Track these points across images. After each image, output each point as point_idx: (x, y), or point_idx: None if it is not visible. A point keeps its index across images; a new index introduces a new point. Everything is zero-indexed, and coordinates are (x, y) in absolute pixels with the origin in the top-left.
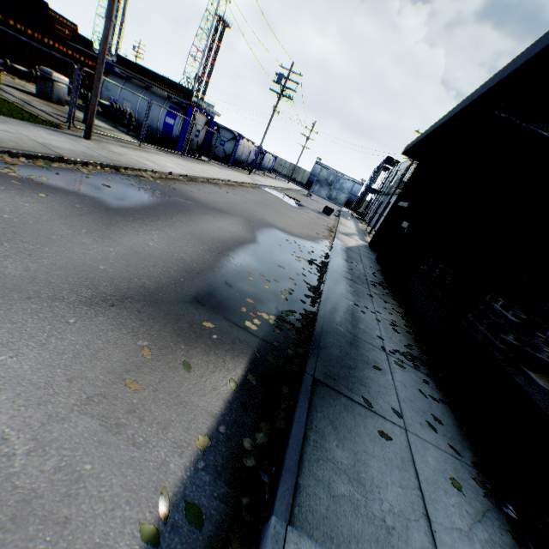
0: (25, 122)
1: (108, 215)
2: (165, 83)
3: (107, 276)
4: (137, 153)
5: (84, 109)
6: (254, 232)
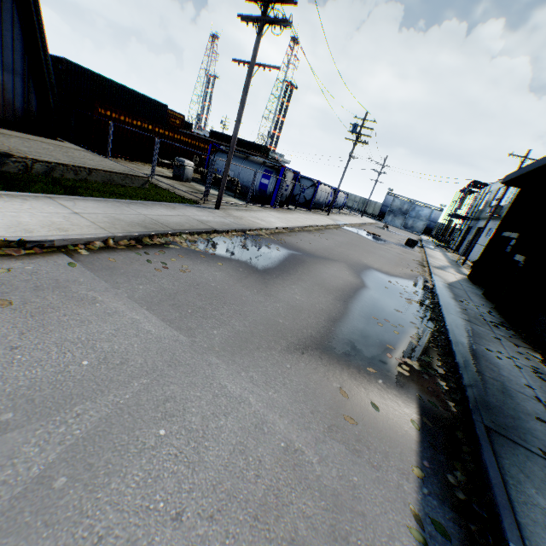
0: (181, 204)
1: (260, 275)
2: (247, 145)
3: (287, 329)
4: (249, 214)
5: (199, 181)
6: (359, 276)
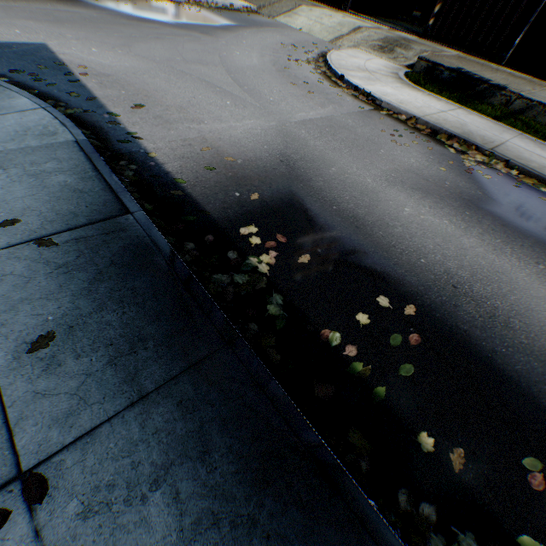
0: None
1: (449, 196)
2: None
3: (320, 168)
4: None
5: None
6: None
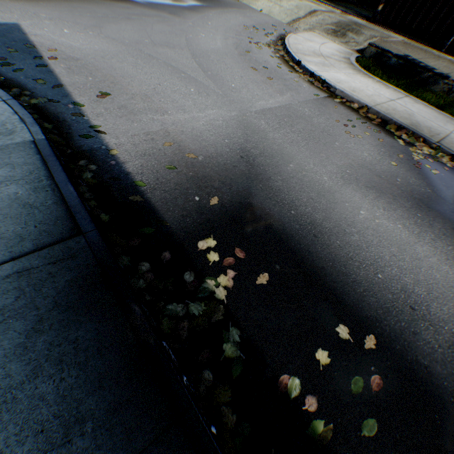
0: None
1: (401, 195)
2: None
3: (279, 164)
4: None
5: None
6: None
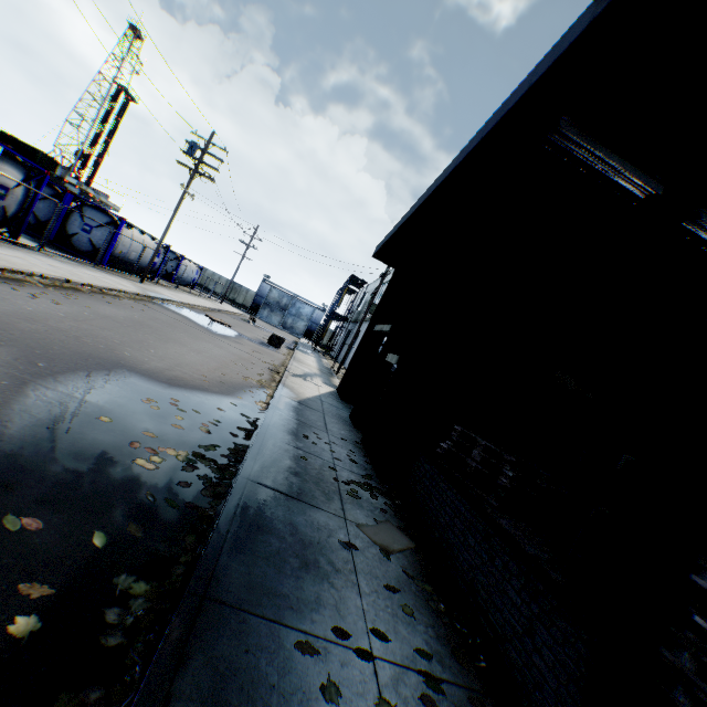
0: None
1: None
2: (1, 139)
3: None
4: None
5: None
6: (22, 385)
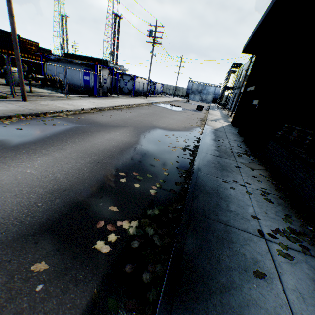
0: None
1: (0, 154)
2: (91, 60)
3: None
4: (62, 102)
5: (39, 85)
6: (139, 135)
